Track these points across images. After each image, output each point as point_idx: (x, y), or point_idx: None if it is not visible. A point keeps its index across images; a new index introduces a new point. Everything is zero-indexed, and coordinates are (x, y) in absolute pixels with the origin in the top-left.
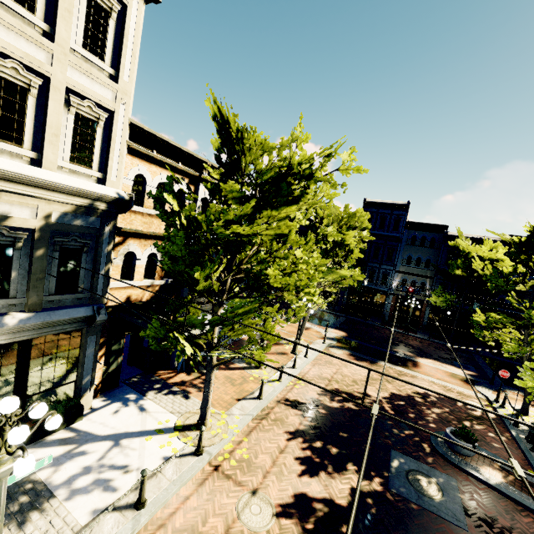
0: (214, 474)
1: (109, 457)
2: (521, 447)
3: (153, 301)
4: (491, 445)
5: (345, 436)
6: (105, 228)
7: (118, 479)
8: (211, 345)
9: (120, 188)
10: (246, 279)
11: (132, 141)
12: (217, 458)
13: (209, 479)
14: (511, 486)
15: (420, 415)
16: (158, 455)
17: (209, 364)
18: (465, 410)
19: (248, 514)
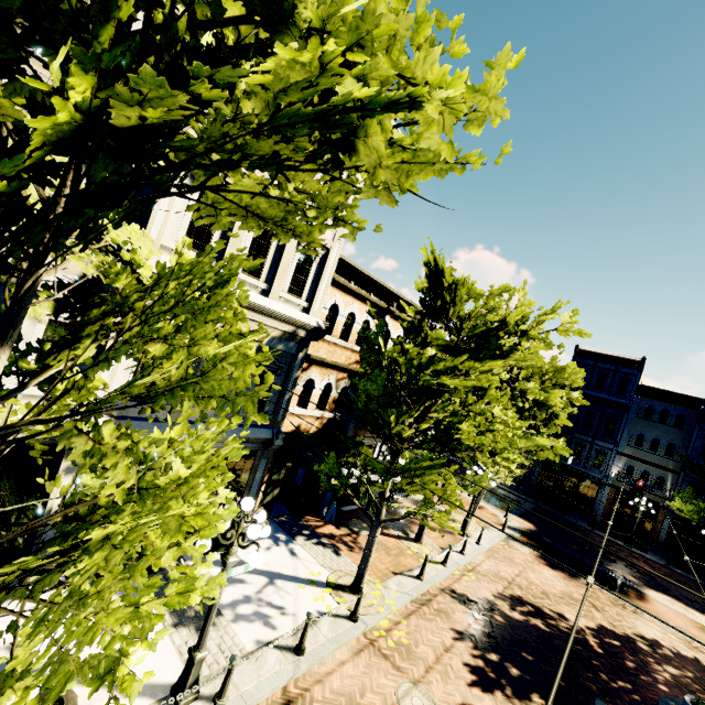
0: (370, 648)
1: (266, 593)
2: None
3: (319, 434)
4: None
5: (530, 659)
6: (299, 354)
7: (276, 618)
8: (384, 495)
9: (318, 317)
10: (434, 429)
11: (336, 273)
12: (372, 632)
13: (364, 651)
14: None
15: (645, 667)
16: (313, 607)
17: (376, 517)
18: None
19: (409, 704)
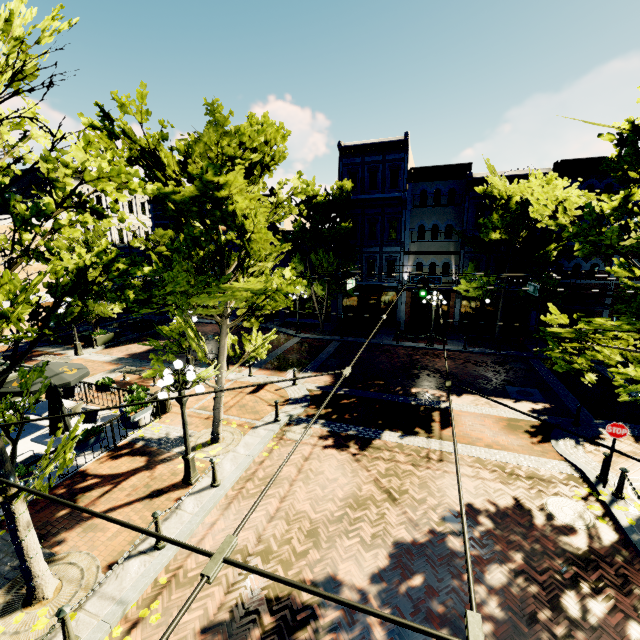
0: None
1: None
2: None
3: None
4: None
5: None
6: None
7: None
8: None
9: None
10: None
11: None
12: None
13: None
14: None
15: (463, 621)
16: None
17: None
18: (554, 542)
19: None
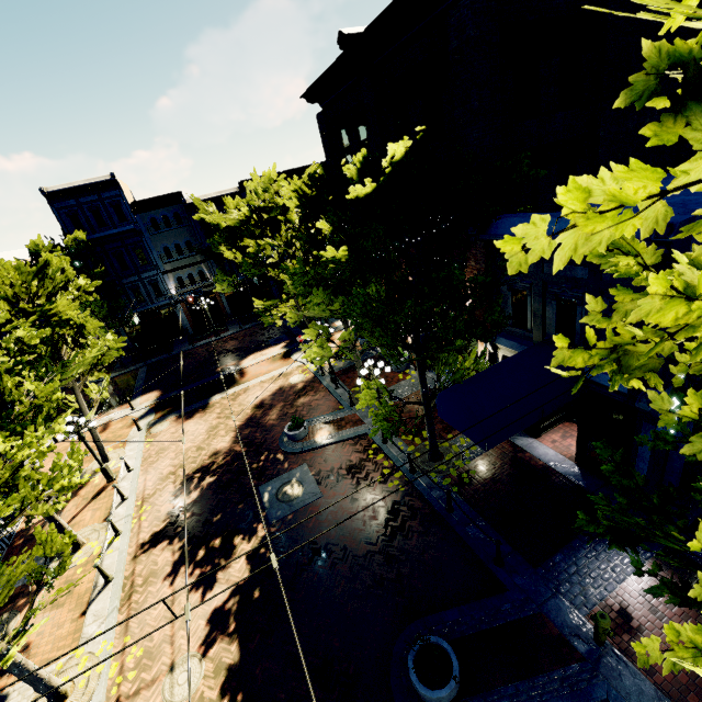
0: None
1: None
2: (331, 392)
3: None
4: (316, 407)
5: (220, 517)
6: None
7: None
8: None
9: None
10: None
11: None
12: (110, 696)
13: None
14: (333, 434)
15: (266, 428)
16: None
17: None
18: (293, 391)
19: (179, 690)
